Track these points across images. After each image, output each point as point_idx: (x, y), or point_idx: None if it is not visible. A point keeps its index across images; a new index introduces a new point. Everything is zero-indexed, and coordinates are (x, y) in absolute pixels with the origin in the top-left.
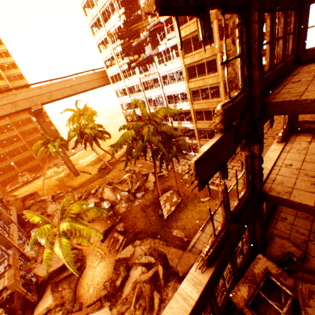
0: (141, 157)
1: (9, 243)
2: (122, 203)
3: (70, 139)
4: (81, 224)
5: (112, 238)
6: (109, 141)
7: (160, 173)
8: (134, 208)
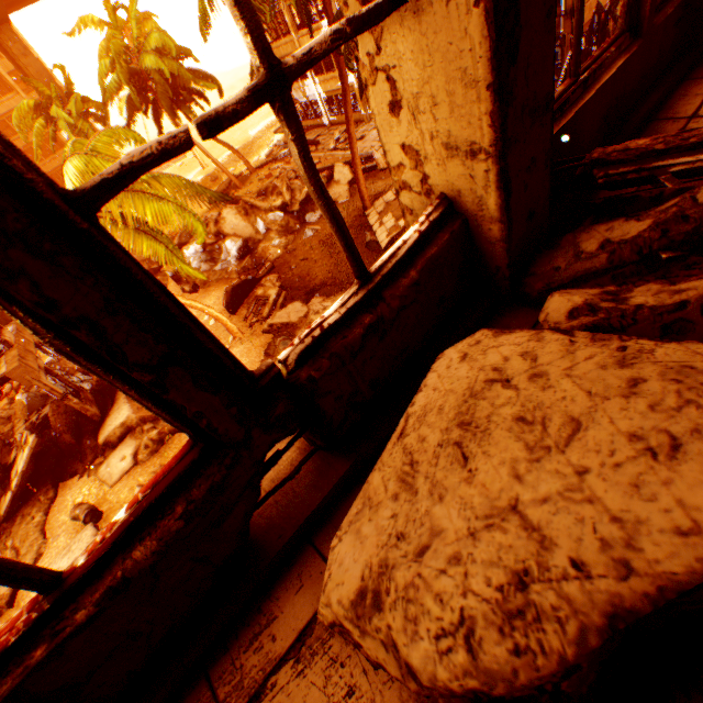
0: (314, 147)
1: (0, 313)
2: (272, 238)
3: (110, 97)
4: (133, 190)
5: (254, 301)
6: (228, 138)
7: (366, 165)
8: (302, 245)
